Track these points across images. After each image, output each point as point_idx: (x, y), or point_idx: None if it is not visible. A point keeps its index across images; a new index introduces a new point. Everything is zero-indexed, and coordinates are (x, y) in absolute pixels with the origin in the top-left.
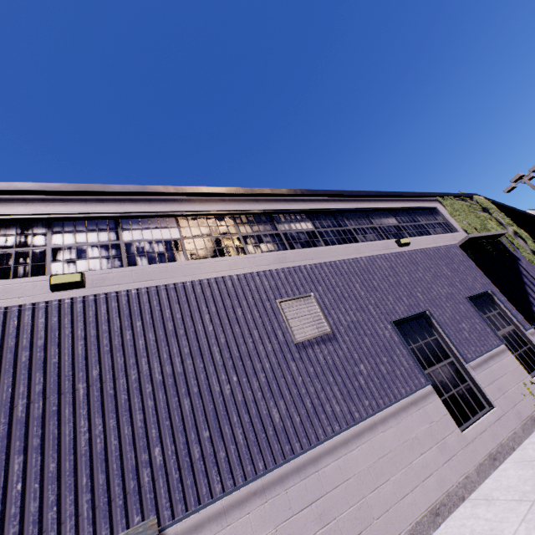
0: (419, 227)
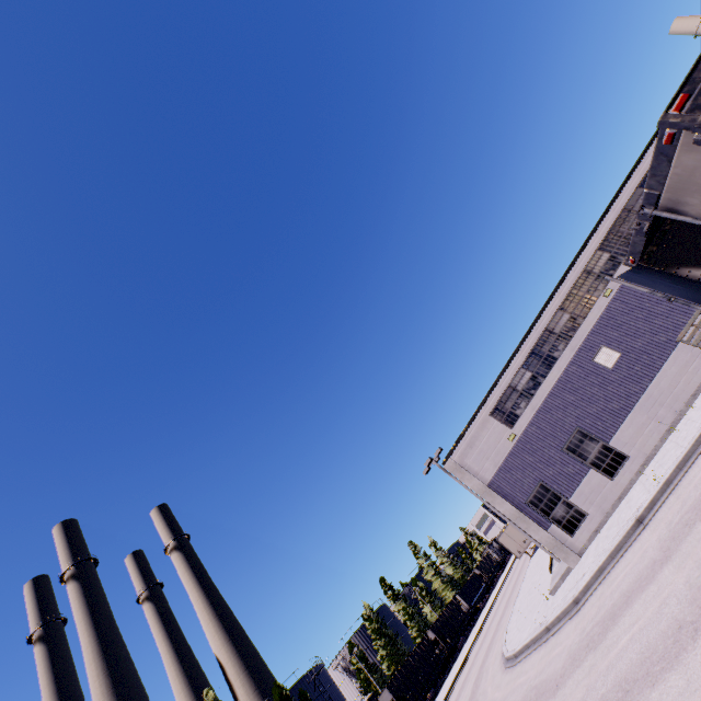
0: None
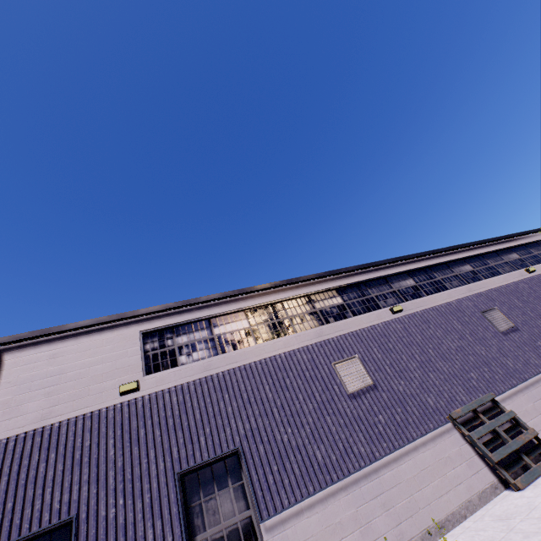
0: (534, 257)
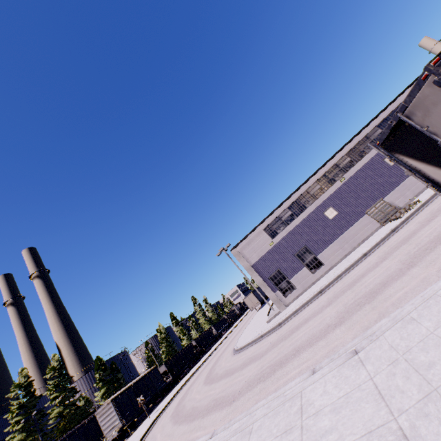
0: None
